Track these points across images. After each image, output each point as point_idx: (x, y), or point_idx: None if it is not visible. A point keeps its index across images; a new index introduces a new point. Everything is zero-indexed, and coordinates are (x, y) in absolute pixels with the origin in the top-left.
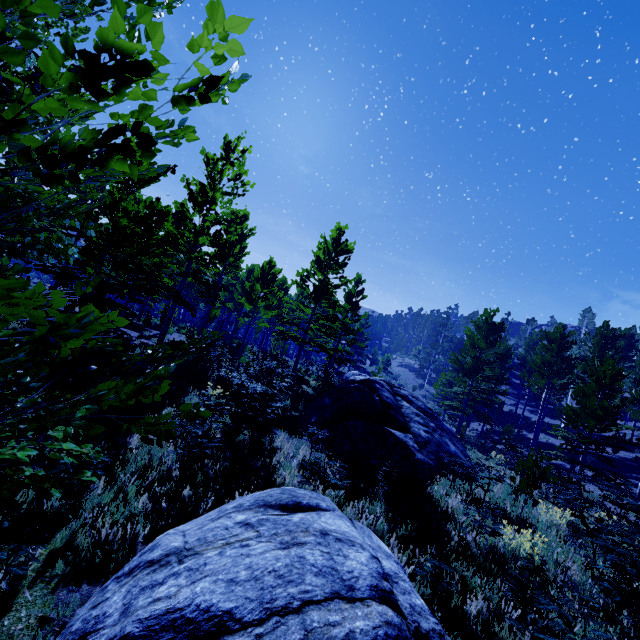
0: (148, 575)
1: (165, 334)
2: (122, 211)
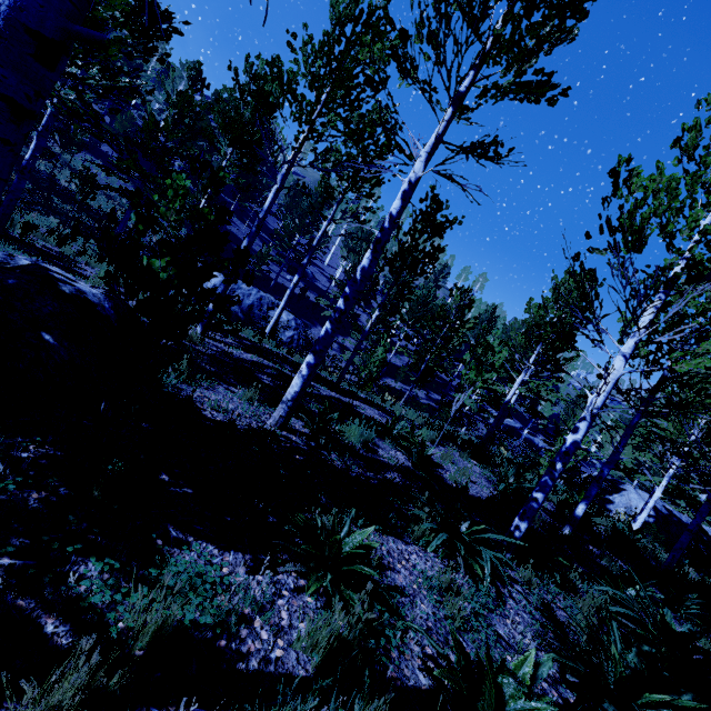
0: None
1: None
2: None
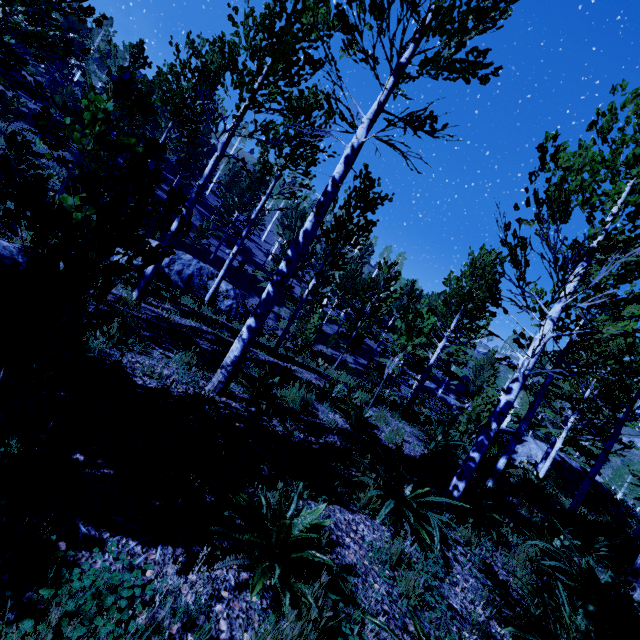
0: None
1: None
2: None
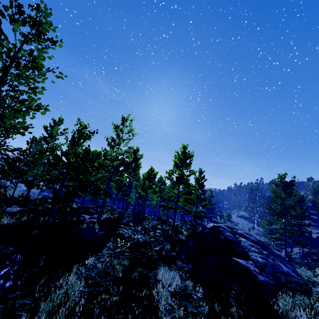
0: None
1: (101, 214)
2: (72, 154)
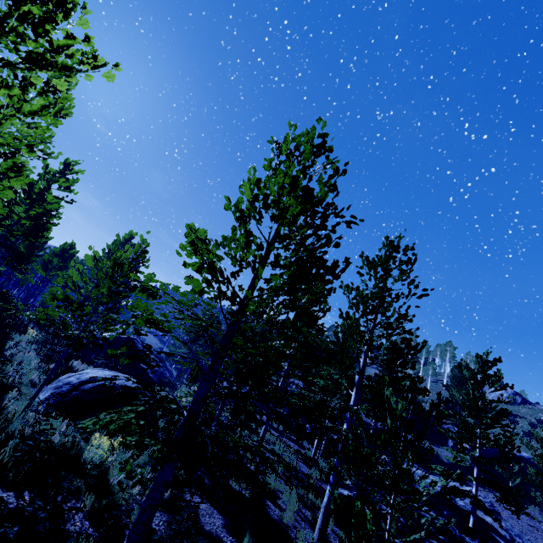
0: (79, 375)
1: None
2: None
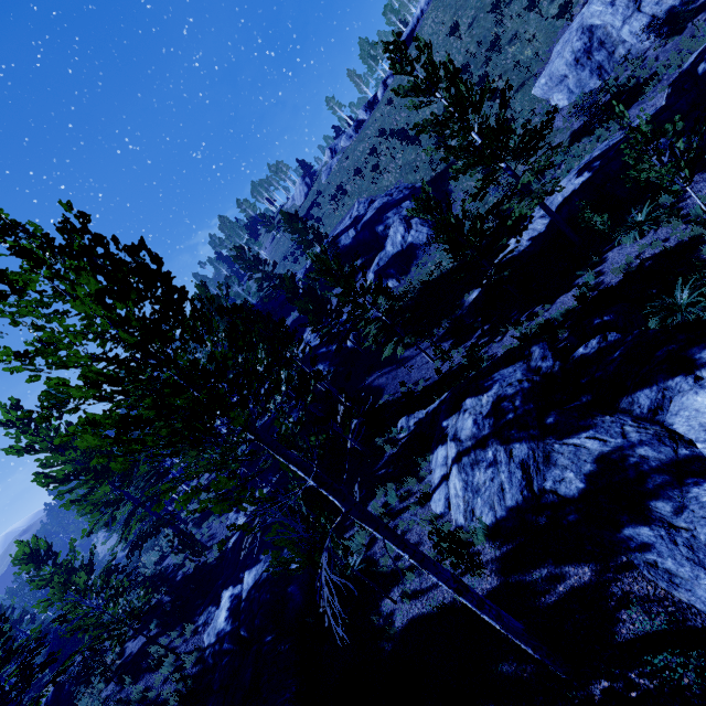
0: None
1: None
2: None
